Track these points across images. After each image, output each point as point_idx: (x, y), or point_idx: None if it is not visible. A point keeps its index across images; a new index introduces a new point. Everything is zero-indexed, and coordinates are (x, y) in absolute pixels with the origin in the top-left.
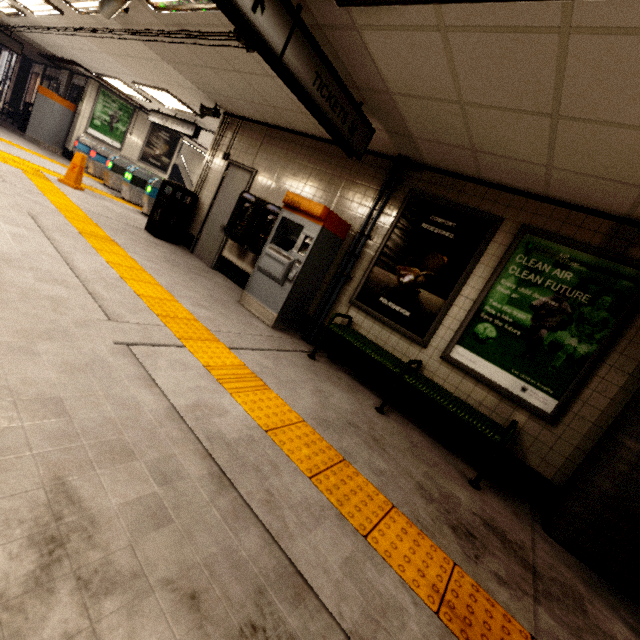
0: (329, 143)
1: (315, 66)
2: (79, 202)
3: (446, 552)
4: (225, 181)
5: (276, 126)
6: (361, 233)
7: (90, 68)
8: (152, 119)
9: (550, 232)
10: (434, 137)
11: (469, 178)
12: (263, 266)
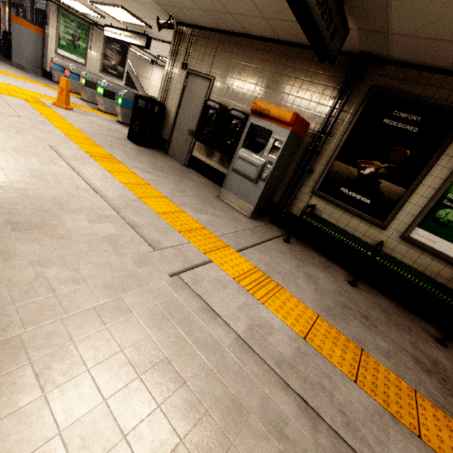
0: (284, 44)
1: None
2: (75, 123)
3: None
4: (186, 89)
5: (228, 31)
6: (322, 131)
7: None
8: (107, 34)
9: None
10: (419, 32)
11: (438, 69)
12: (237, 168)
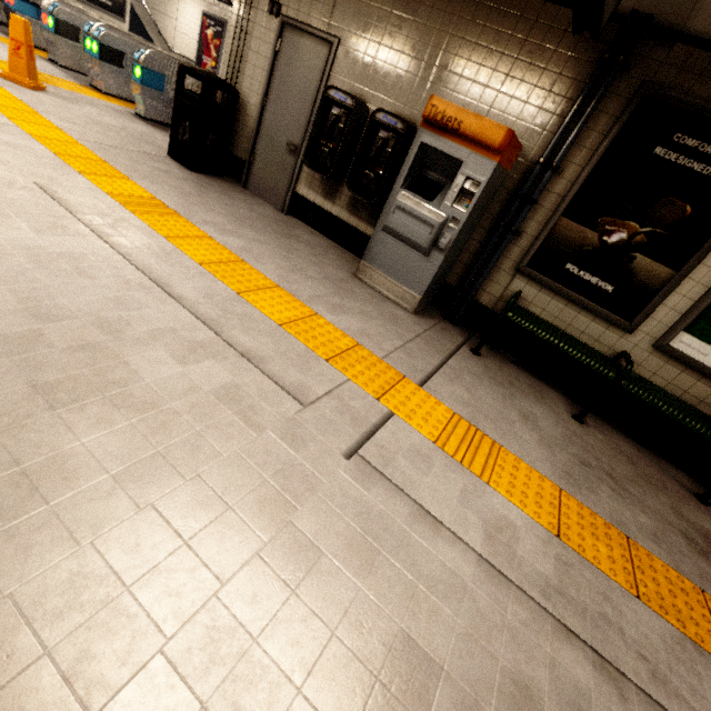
0: None
1: None
2: (62, 123)
3: None
4: (280, 60)
5: None
6: (545, 163)
7: None
8: None
9: None
10: None
11: None
12: (394, 226)
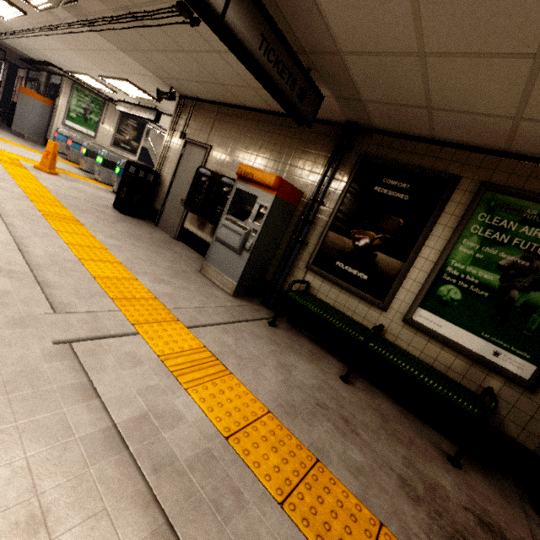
0: (277, 115)
1: (260, 28)
2: (51, 186)
3: None
4: (183, 158)
5: (227, 104)
6: (314, 199)
7: (62, 67)
8: (119, 108)
9: (514, 188)
10: (386, 98)
11: (421, 138)
12: (221, 237)
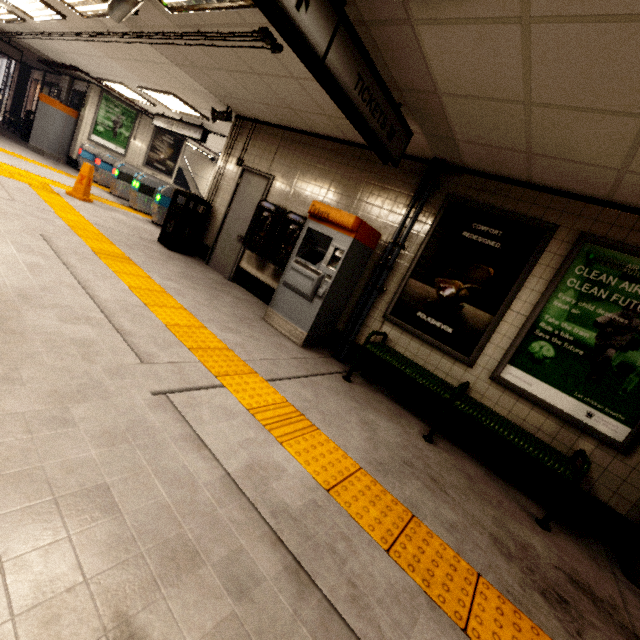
0: (353, 146)
1: (357, 67)
2: (90, 216)
3: (548, 633)
4: (240, 188)
5: (293, 129)
6: (394, 243)
7: (92, 73)
8: (157, 123)
9: (615, 241)
10: (482, 139)
11: (516, 181)
12: (289, 281)
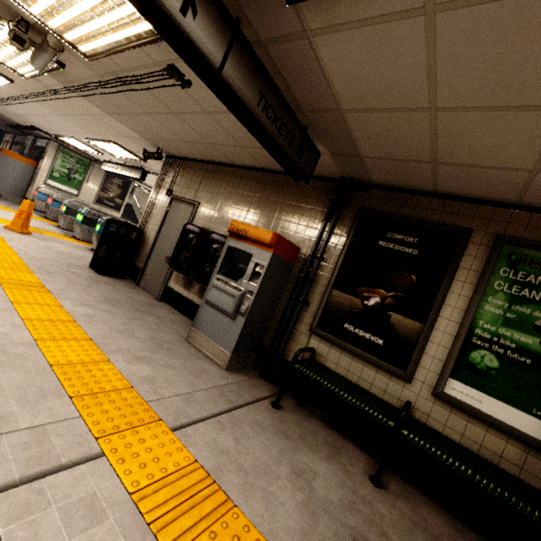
0: (268, 172)
1: (259, 85)
2: (19, 247)
3: None
4: (169, 215)
5: (215, 162)
6: (313, 255)
7: (49, 131)
8: (104, 168)
9: (534, 241)
10: (387, 153)
11: (422, 192)
12: (211, 299)
